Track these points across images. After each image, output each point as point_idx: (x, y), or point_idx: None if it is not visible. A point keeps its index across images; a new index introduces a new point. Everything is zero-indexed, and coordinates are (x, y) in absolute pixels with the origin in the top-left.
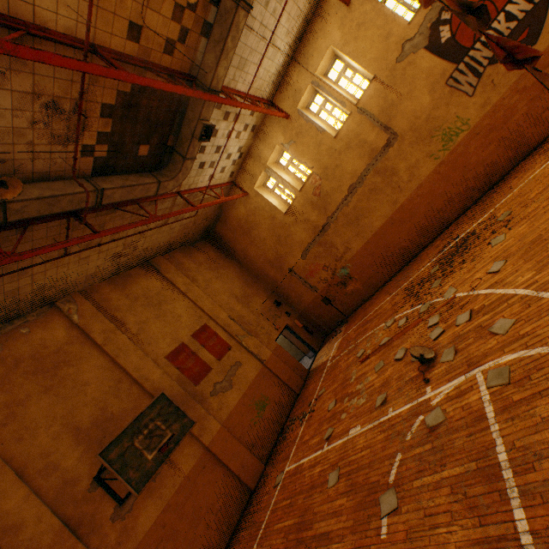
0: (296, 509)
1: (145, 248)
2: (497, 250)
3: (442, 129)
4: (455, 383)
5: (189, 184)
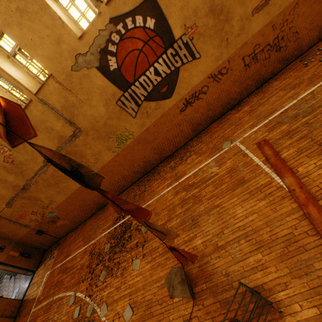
0: None
1: None
2: (133, 282)
3: (116, 134)
4: None
5: None
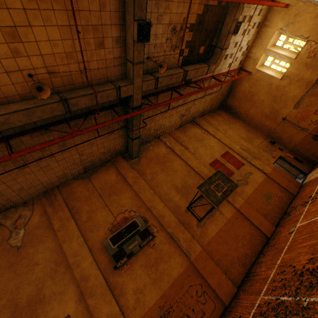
0: (317, 236)
1: (193, 112)
2: None
3: None
4: None
5: (217, 71)
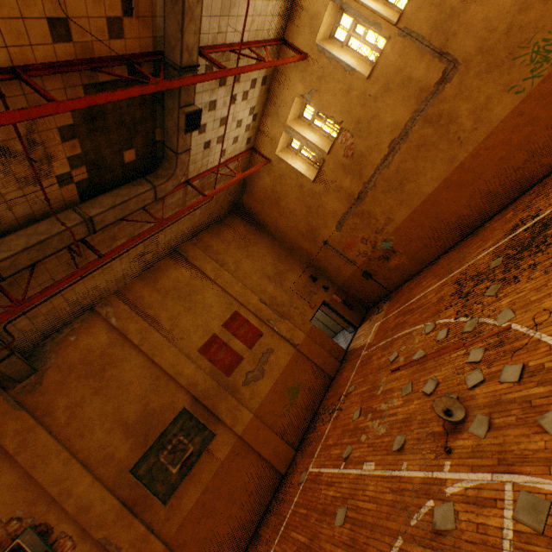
0: (308, 528)
1: (168, 240)
2: None
3: (532, 44)
4: (477, 478)
5: (197, 169)
